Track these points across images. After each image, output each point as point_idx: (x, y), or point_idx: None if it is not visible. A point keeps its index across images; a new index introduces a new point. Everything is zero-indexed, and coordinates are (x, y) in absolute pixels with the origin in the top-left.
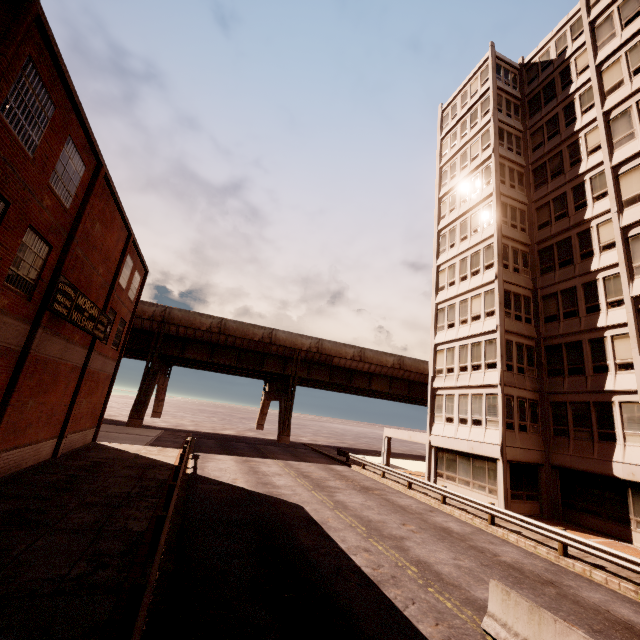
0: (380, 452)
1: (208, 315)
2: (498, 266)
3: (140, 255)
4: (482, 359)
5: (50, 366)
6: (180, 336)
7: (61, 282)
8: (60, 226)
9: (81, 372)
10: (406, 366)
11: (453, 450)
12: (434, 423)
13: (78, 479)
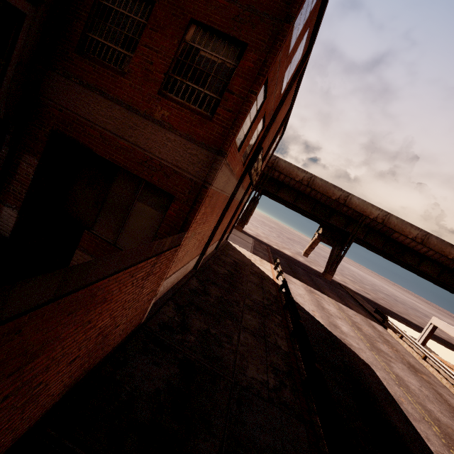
0: (401, 318)
1: (303, 170)
2: None
3: (286, 123)
4: None
5: (232, 203)
6: (279, 180)
7: (260, 153)
8: (272, 109)
9: (238, 204)
10: None
11: None
12: None
13: (234, 276)
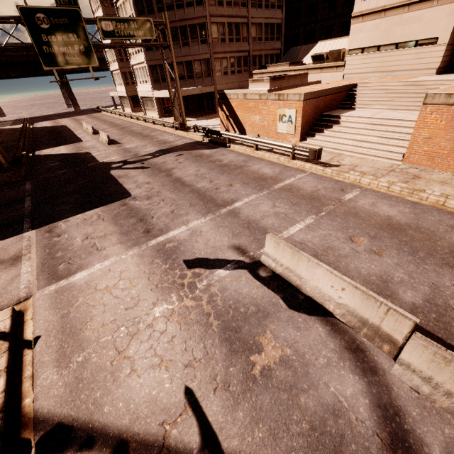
0: None
1: None
2: (101, 7)
3: None
4: (114, 57)
5: None
6: None
7: None
8: None
9: None
10: None
11: (122, 96)
12: (116, 87)
13: None
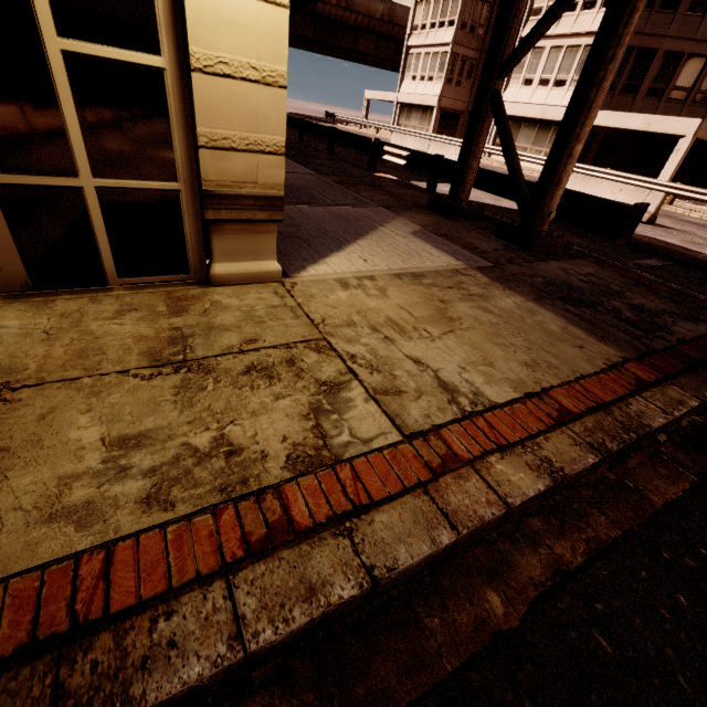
0: None
1: None
2: None
3: None
4: (447, 16)
5: None
6: None
7: None
8: None
9: None
10: (396, 19)
11: (412, 105)
12: (403, 82)
13: None
